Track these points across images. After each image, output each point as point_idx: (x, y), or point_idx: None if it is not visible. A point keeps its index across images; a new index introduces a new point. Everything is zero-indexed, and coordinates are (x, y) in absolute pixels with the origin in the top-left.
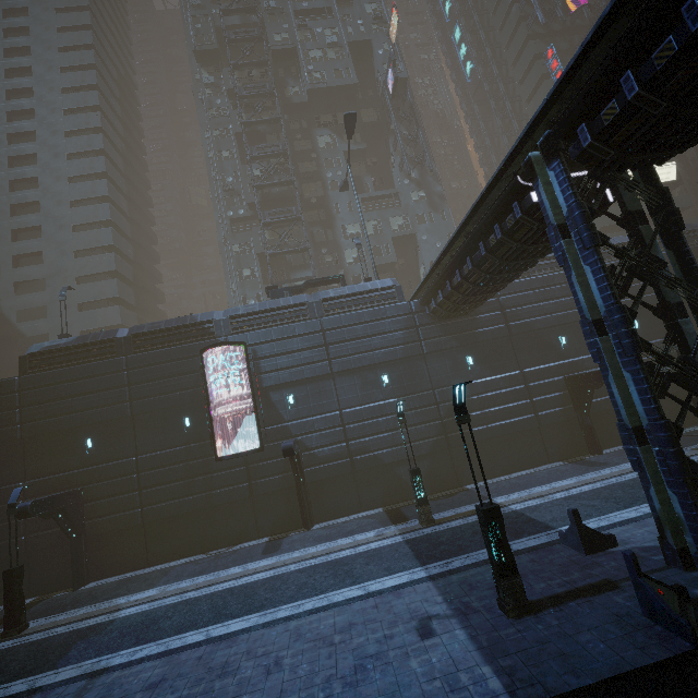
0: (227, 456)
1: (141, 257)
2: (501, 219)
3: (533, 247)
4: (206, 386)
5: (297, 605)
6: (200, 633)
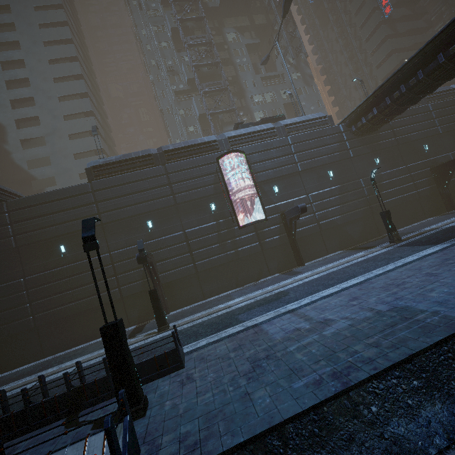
0: (250, 223)
1: (104, 125)
2: None
3: None
4: (224, 181)
5: (381, 269)
6: (331, 289)
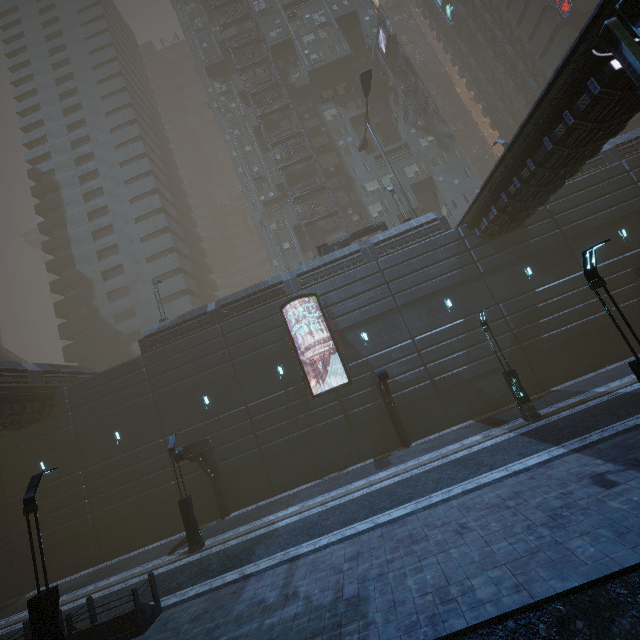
0: (323, 392)
1: (194, 254)
2: (569, 106)
3: (609, 123)
4: (291, 337)
5: (446, 492)
6: (365, 522)
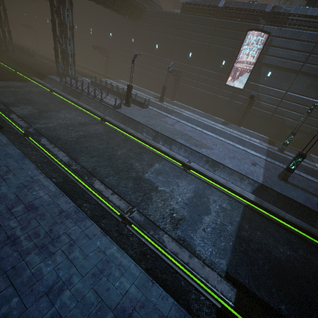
0: (229, 85)
1: None
2: None
3: None
4: (239, 50)
5: (225, 140)
6: (200, 129)
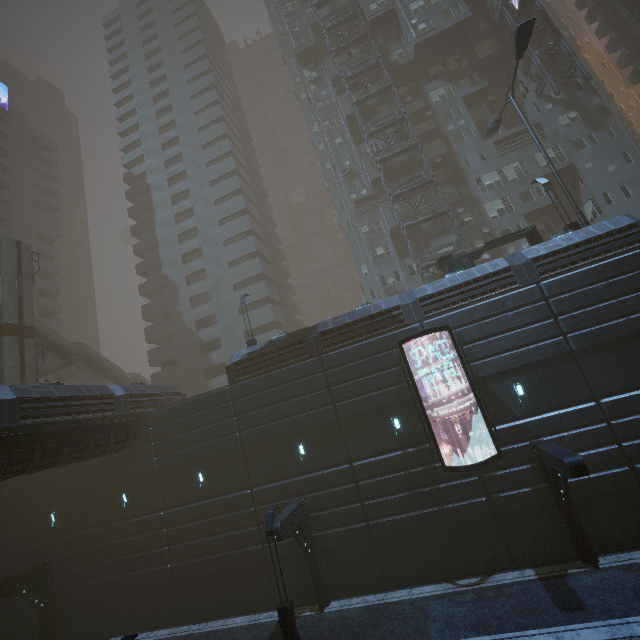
0: (463, 467)
1: (274, 258)
2: None
3: None
4: (413, 382)
5: None
6: None
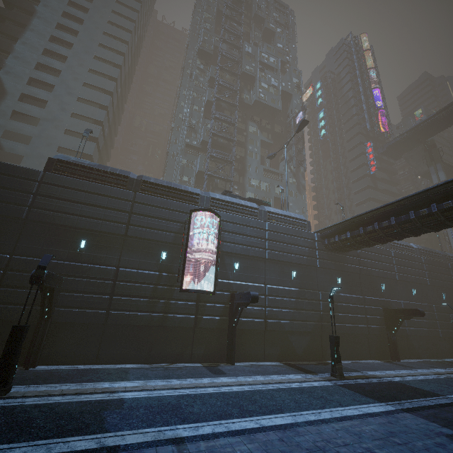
0: (194, 289)
1: (108, 139)
2: (435, 202)
3: (447, 223)
4: (188, 235)
5: (315, 413)
6: (247, 421)
